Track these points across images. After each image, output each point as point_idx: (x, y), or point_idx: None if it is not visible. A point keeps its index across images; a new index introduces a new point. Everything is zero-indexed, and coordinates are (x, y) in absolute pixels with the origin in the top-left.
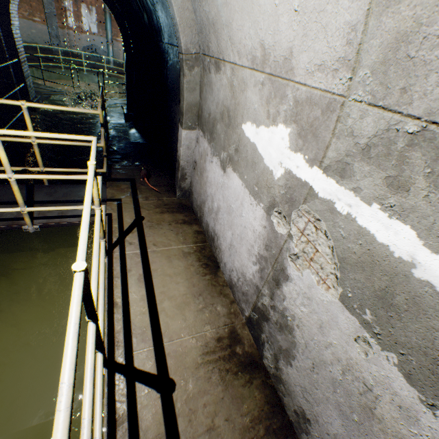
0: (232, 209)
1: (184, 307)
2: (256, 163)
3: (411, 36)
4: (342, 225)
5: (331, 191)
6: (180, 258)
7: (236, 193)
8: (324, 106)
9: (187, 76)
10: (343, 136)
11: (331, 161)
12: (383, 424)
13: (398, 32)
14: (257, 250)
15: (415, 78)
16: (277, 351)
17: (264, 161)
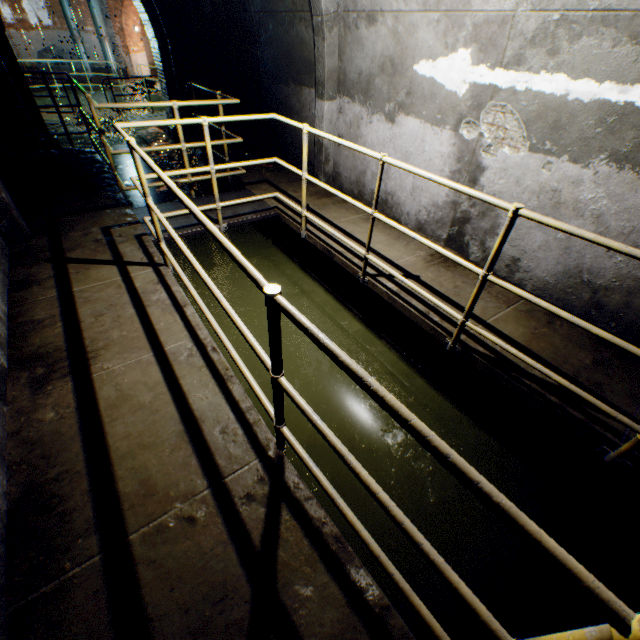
0: (410, 153)
1: (392, 246)
2: (436, 94)
3: None
4: (522, 99)
5: (511, 80)
6: (363, 223)
7: (413, 135)
8: (499, 23)
9: (327, 39)
10: (515, 38)
11: (509, 59)
12: (565, 204)
13: None
14: (448, 171)
15: None
16: (482, 237)
17: (445, 88)
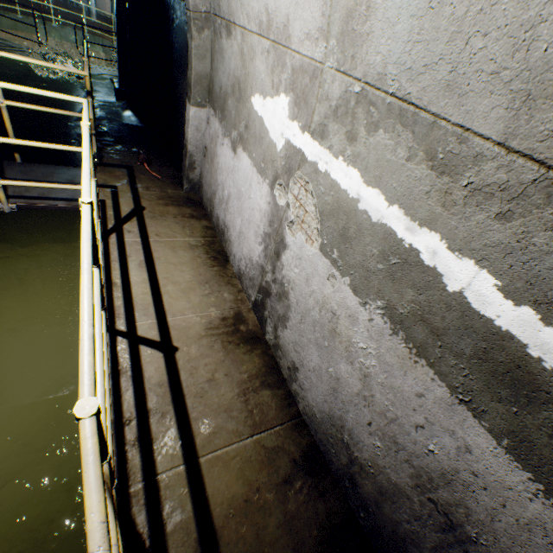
0: (242, 193)
1: (189, 292)
2: (263, 138)
3: (353, 13)
4: (322, 182)
5: (316, 153)
6: (186, 249)
7: (245, 174)
8: (311, 74)
9: (196, 39)
10: (323, 100)
11: (316, 125)
12: (341, 337)
13: (348, 9)
14: (263, 229)
15: (357, 48)
16: (276, 321)
17: (269, 135)
